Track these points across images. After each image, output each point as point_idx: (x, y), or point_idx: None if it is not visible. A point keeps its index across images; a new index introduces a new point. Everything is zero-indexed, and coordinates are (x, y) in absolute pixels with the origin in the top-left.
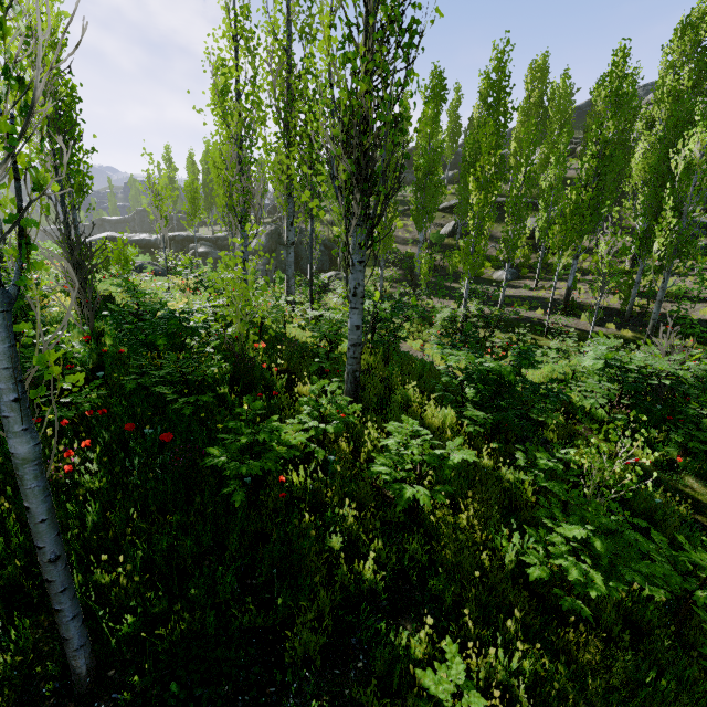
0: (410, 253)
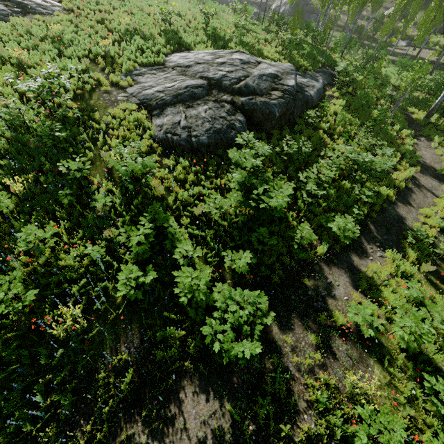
0: (362, 25)
